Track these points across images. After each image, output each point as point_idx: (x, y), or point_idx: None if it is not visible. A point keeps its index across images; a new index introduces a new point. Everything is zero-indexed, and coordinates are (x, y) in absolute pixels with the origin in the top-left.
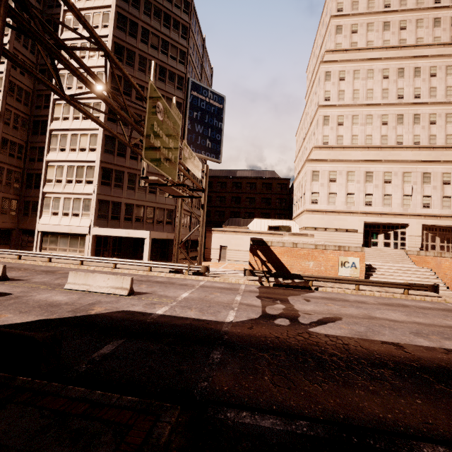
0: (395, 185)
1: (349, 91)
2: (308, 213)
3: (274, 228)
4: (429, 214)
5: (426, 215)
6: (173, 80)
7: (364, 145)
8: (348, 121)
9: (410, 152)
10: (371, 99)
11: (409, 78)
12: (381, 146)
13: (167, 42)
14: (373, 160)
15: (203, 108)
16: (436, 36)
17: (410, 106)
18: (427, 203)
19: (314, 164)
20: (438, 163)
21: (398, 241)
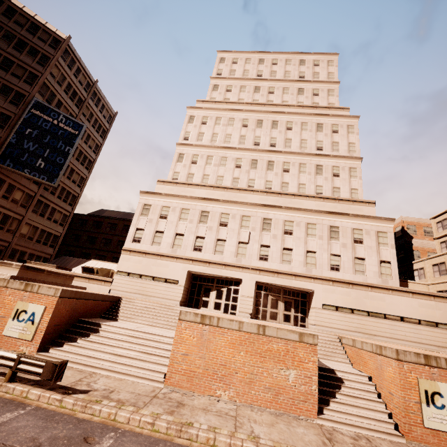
0: (231, 229)
1: (209, 134)
2: (125, 253)
3: (89, 270)
4: (265, 268)
5: (261, 269)
6: (7, 94)
7: (210, 183)
8: (203, 160)
9: (257, 196)
10: (229, 143)
11: (267, 128)
12: (228, 187)
13: (12, 61)
14: (211, 199)
15: (45, 128)
16: (300, 101)
17: (265, 153)
18: (266, 254)
19: (148, 196)
20: (280, 209)
21: (230, 303)
